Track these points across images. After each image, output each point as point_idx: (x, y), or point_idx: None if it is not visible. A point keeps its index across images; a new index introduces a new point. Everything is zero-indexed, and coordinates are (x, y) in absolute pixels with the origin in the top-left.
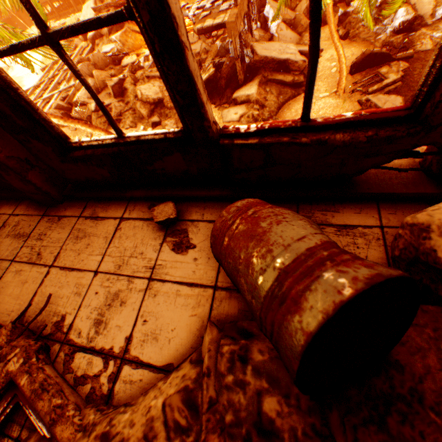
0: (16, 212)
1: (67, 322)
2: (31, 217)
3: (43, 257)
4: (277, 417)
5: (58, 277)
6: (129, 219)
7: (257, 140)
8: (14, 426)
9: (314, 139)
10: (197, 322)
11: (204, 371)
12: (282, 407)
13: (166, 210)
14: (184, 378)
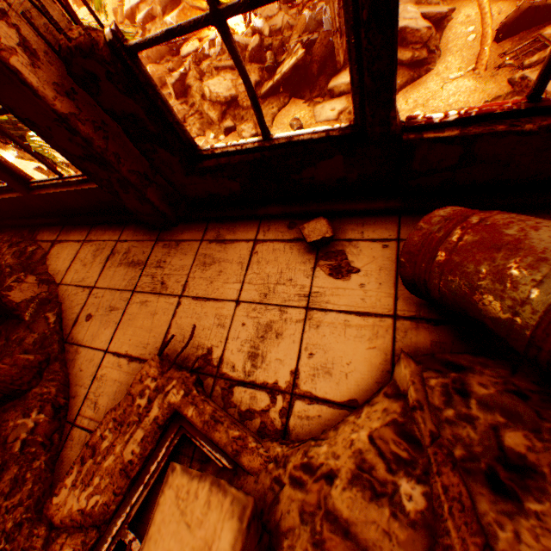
0: (122, 238)
1: (215, 356)
2: (142, 243)
3: (168, 286)
4: (527, 452)
5: (192, 308)
6: (265, 241)
7: (456, 132)
8: (181, 458)
9: (543, 125)
10: (377, 355)
11: (411, 404)
12: (532, 442)
13: (318, 228)
14: (387, 412)
